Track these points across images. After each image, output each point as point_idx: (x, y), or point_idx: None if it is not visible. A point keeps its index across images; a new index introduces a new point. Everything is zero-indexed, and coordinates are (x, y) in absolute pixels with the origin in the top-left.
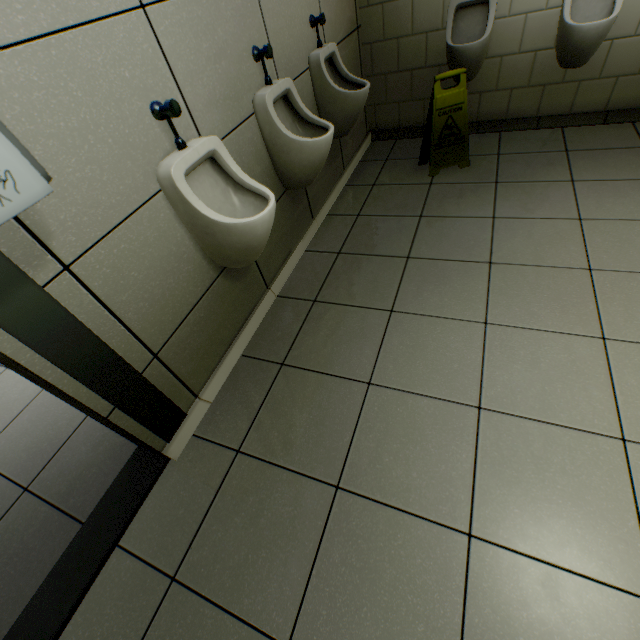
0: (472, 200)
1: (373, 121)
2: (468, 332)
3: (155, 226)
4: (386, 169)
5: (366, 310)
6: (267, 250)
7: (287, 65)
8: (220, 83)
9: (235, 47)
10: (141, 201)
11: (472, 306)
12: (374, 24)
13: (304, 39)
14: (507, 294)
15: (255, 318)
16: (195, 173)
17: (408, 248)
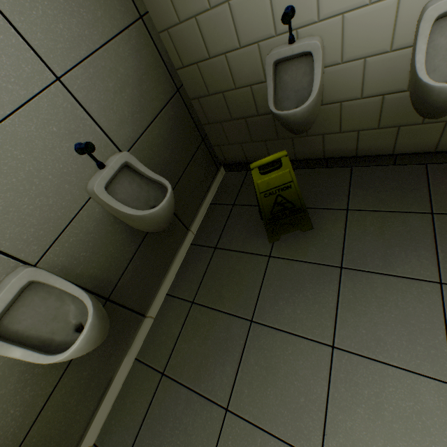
0: (310, 300)
1: (222, 157)
2: None
3: None
4: (231, 221)
5: None
6: (62, 424)
7: (39, 230)
8: None
9: None
10: None
11: None
12: (195, 81)
13: (70, 176)
14: None
15: None
16: None
17: (229, 387)
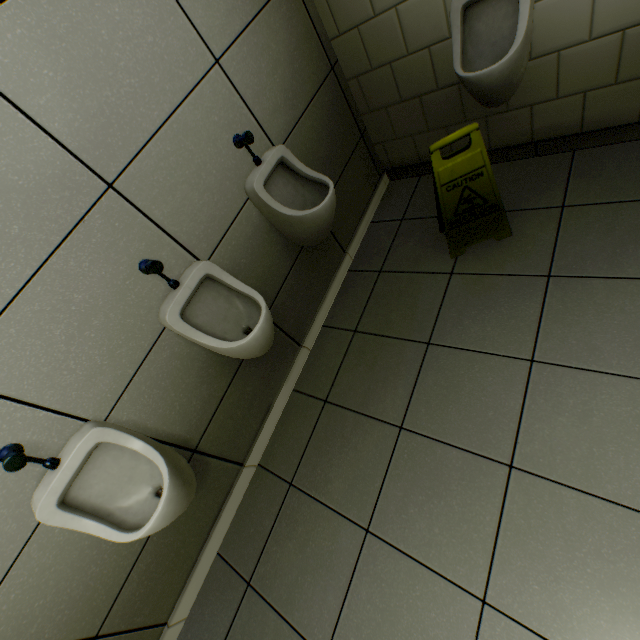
0: (504, 315)
1: (385, 159)
2: (456, 611)
3: (51, 546)
4: (399, 239)
5: (339, 519)
6: (231, 433)
7: (207, 228)
8: (98, 345)
9: (109, 288)
10: (22, 542)
11: (470, 556)
12: (354, 53)
13: (230, 172)
14: (526, 547)
15: (229, 507)
16: (88, 464)
17: (403, 408)
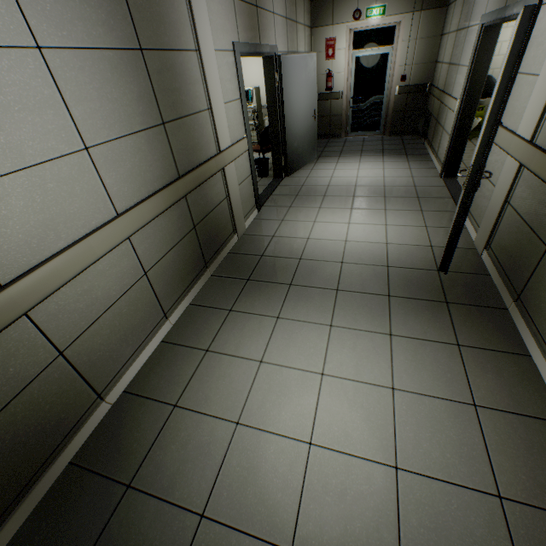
0: None
1: None
2: None
3: None
4: None
5: None
6: None
7: None
8: None
9: None
10: None
11: None
12: None
13: None
14: None
15: None
16: None
17: None
